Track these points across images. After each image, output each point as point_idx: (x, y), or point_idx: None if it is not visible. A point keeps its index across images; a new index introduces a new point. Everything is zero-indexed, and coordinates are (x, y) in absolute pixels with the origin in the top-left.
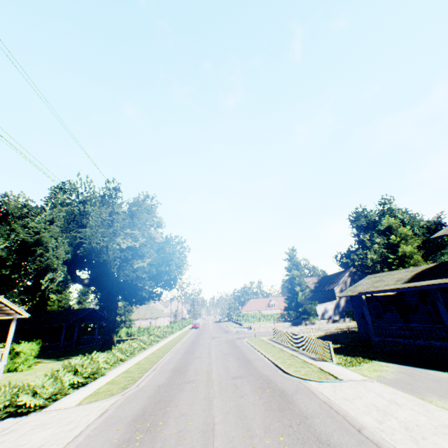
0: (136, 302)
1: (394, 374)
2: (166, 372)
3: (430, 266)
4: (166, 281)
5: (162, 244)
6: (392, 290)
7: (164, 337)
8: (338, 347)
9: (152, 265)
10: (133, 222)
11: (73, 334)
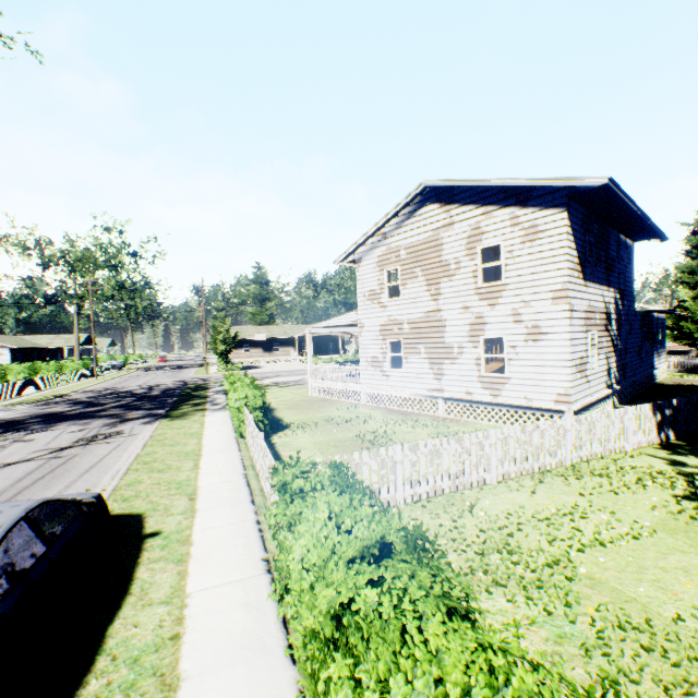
0: None
1: None
2: None
3: None
4: None
5: None
6: None
7: None
8: None
9: None
10: None
11: None
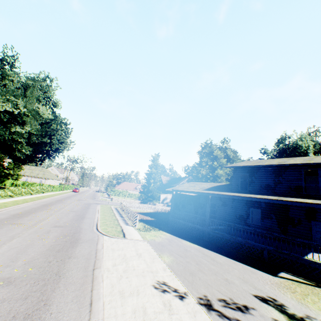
0: (19, 161)
1: (162, 239)
2: (6, 215)
3: (222, 184)
4: (48, 151)
5: (48, 120)
6: (189, 192)
7: (41, 193)
8: (151, 220)
9: (35, 135)
10: (26, 94)
11: None
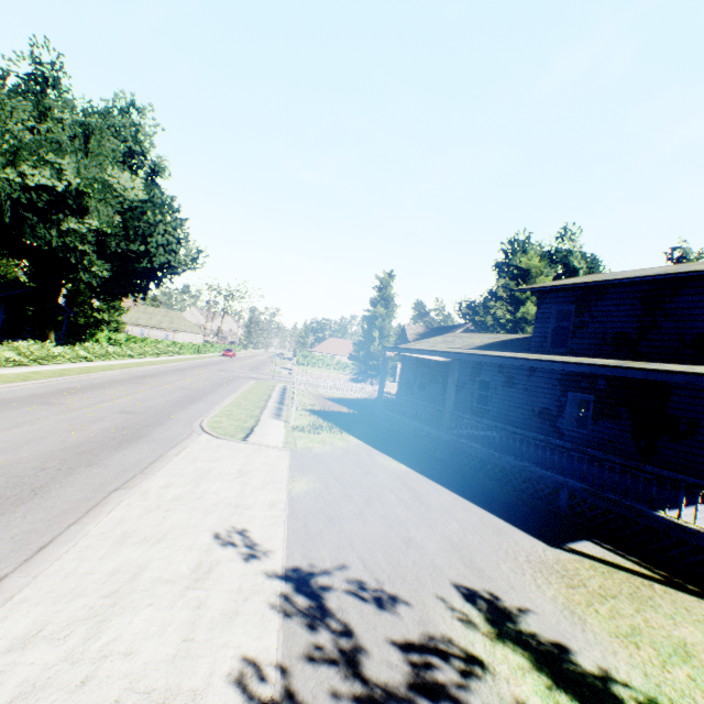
0: (104, 294)
1: (332, 450)
2: (49, 389)
3: (520, 337)
4: (148, 270)
5: (136, 204)
6: (415, 352)
7: (153, 356)
8: (344, 413)
9: (113, 236)
10: (90, 149)
11: (8, 320)
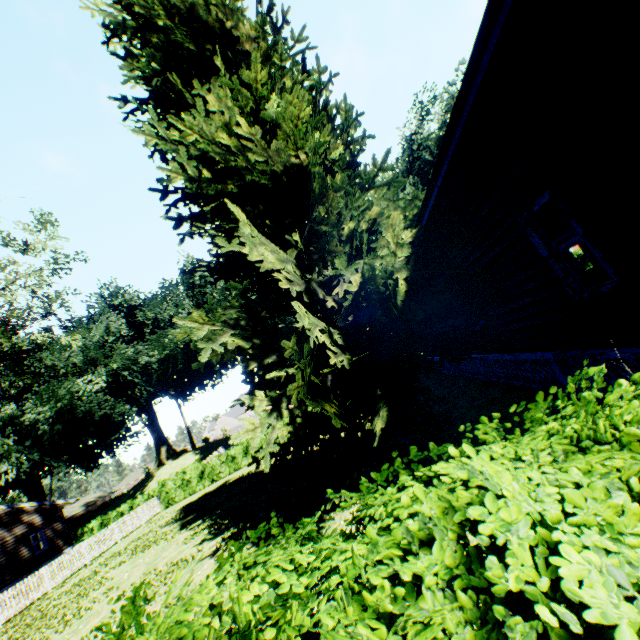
0: None
1: None
2: None
3: None
4: None
5: None
6: None
7: None
8: None
9: None
10: None
11: None
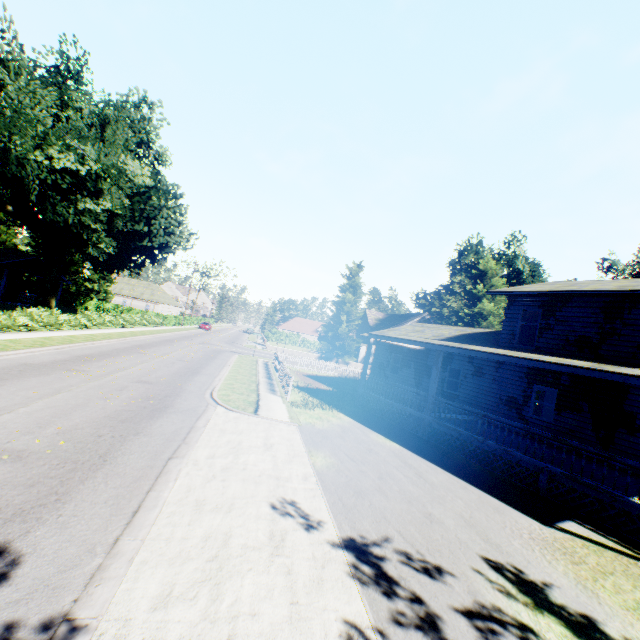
0: (102, 267)
1: (331, 426)
2: (66, 355)
3: (484, 331)
4: (147, 248)
5: (144, 189)
6: (400, 341)
7: (141, 326)
8: (326, 390)
9: (121, 217)
10: (104, 137)
11: (7, 284)
